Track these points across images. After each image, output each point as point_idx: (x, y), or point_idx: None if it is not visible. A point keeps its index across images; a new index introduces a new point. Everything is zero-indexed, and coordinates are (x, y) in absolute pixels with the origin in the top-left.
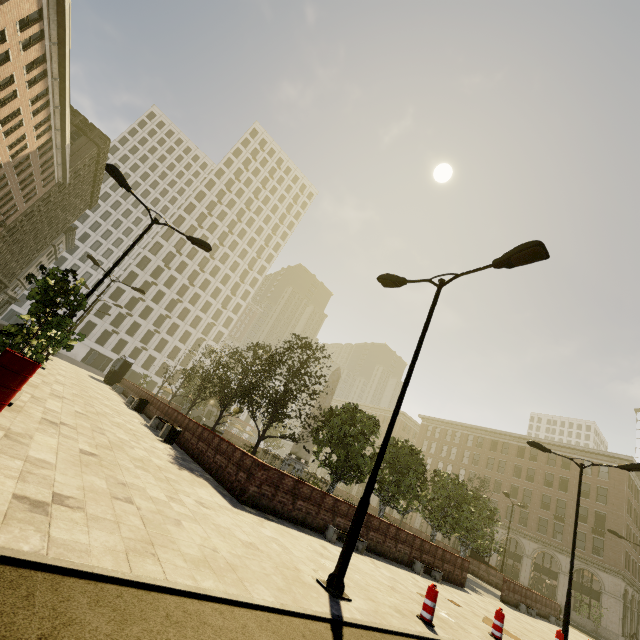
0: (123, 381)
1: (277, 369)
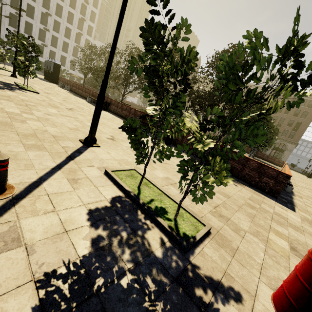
0: (61, 79)
1: None
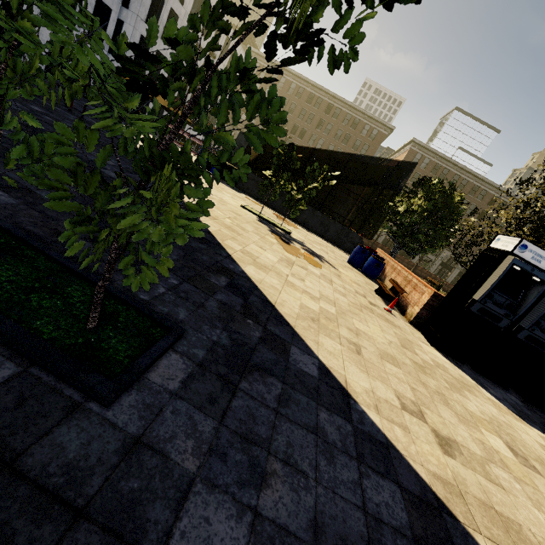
0: None
1: None
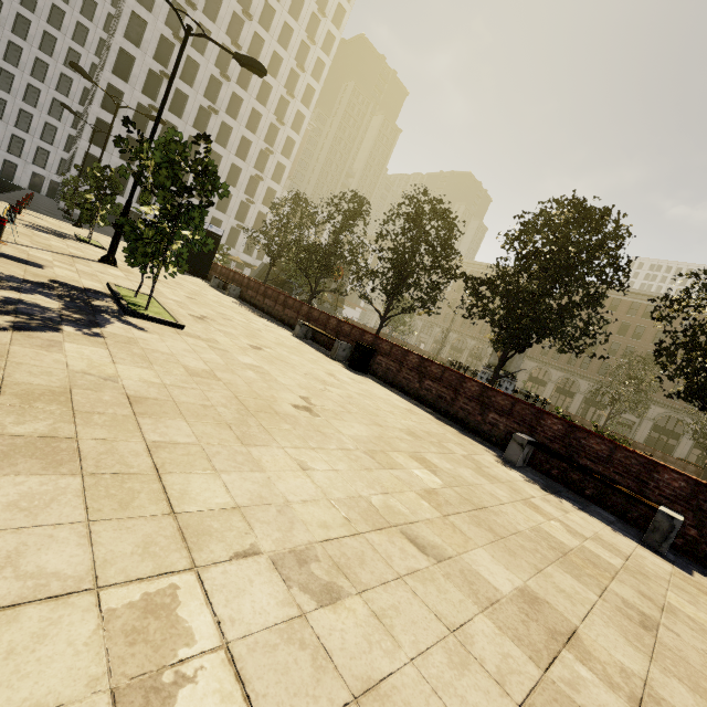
0: (217, 269)
1: None
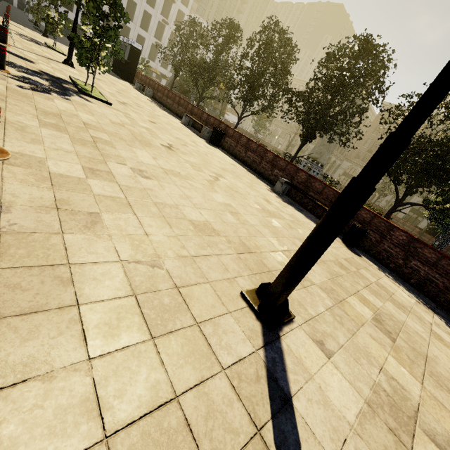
0: (139, 76)
1: None
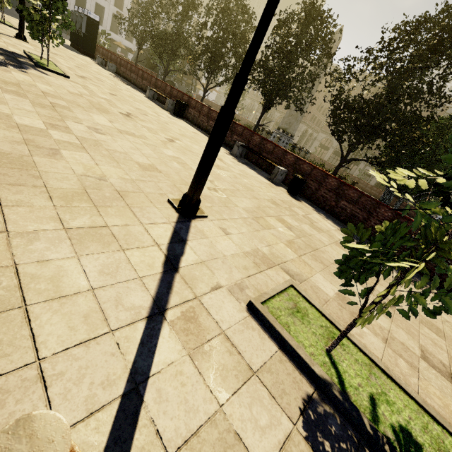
0: (100, 50)
1: (412, 81)
